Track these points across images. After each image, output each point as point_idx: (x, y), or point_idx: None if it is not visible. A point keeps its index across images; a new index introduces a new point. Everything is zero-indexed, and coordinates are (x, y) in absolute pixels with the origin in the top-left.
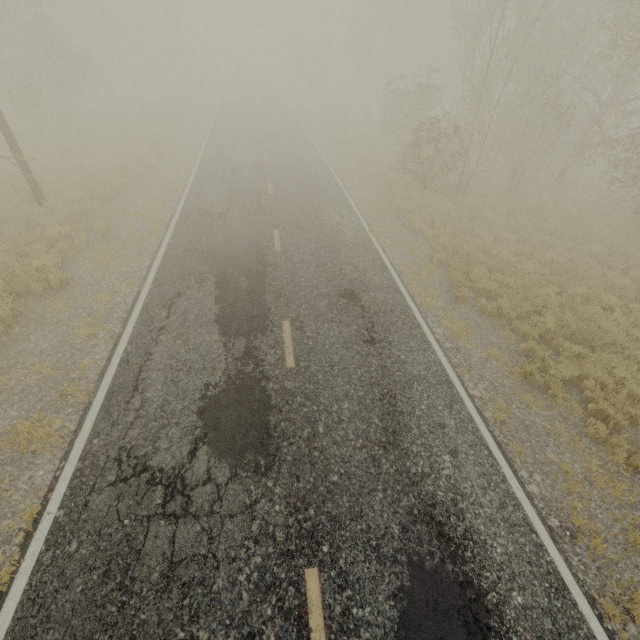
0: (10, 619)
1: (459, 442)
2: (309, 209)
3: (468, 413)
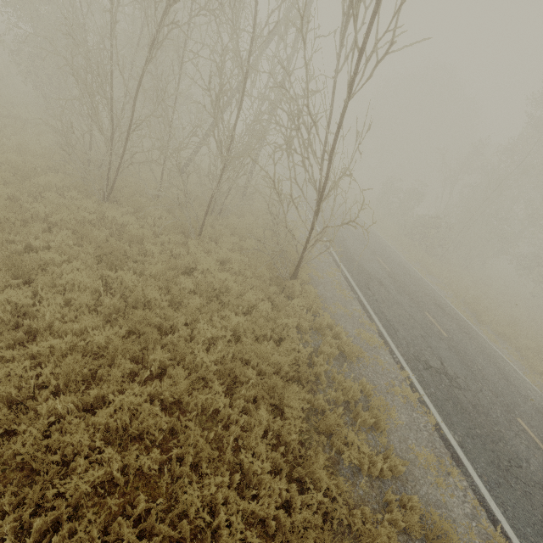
0: (435, 411)
1: (528, 387)
2: (381, 248)
3: (523, 376)
